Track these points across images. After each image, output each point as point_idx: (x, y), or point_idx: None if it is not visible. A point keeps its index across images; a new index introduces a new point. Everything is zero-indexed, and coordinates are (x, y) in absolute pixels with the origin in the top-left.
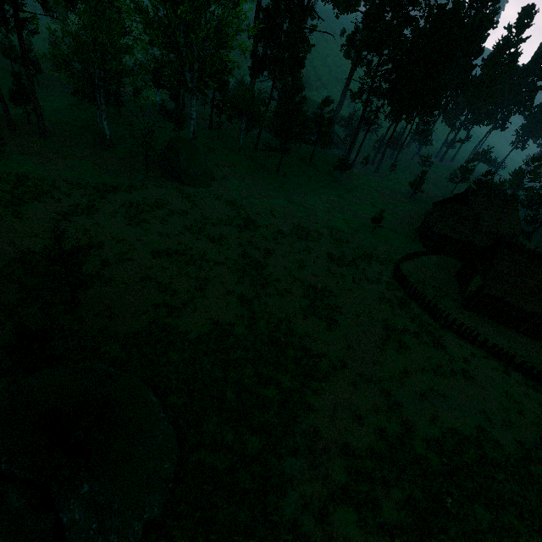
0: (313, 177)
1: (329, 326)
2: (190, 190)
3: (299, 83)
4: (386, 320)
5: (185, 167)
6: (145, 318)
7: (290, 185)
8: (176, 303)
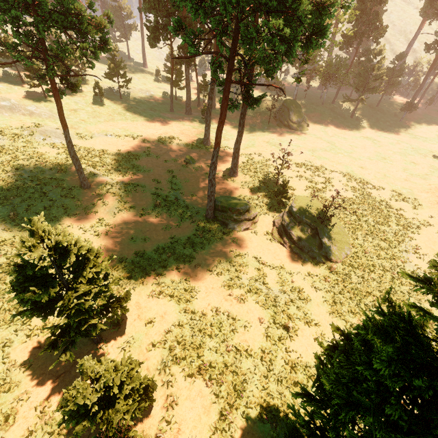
0: (381, 119)
1: (415, 206)
2: (297, 132)
3: (382, 47)
4: None
5: (292, 118)
6: (307, 192)
7: (362, 126)
8: (319, 187)
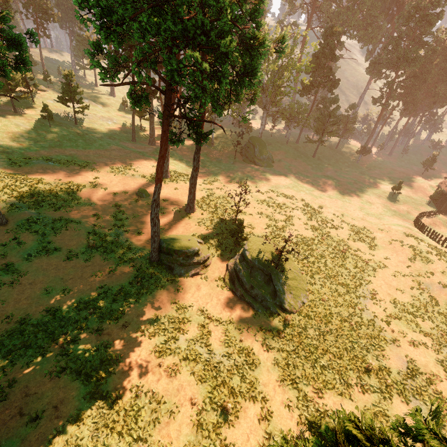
0: (340, 160)
1: (371, 247)
2: (262, 168)
3: (336, 97)
4: (412, 246)
5: (258, 155)
6: (267, 230)
7: (324, 165)
8: (279, 226)
